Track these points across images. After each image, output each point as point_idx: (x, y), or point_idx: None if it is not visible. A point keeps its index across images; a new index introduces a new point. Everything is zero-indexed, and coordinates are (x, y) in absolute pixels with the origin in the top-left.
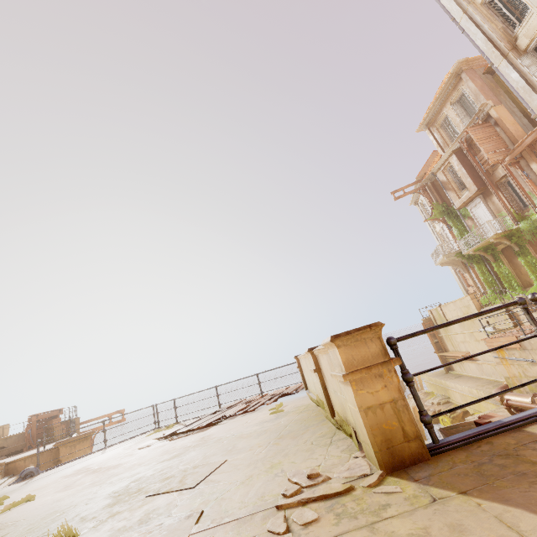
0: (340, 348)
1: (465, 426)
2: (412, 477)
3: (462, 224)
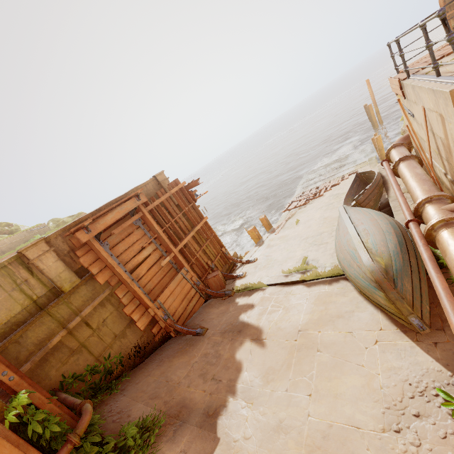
0: None
1: (372, 173)
2: None
3: None
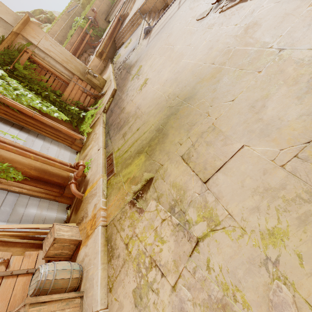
0: None
1: None
2: None
3: None
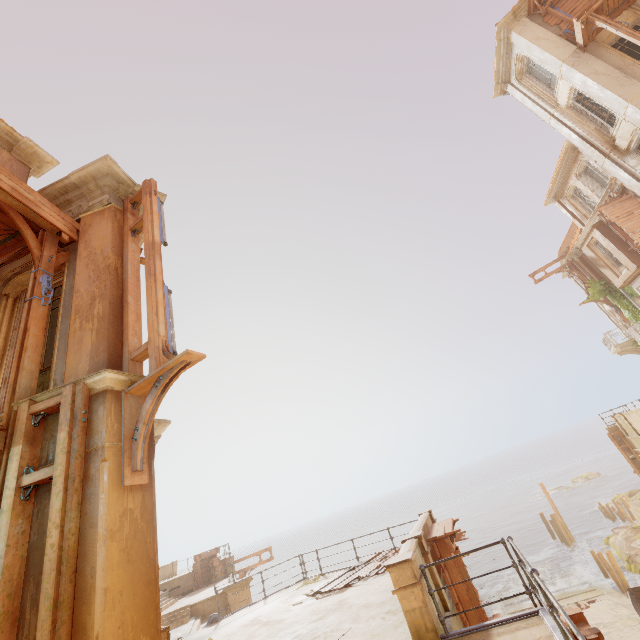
0: (391, 573)
1: None
2: None
3: (632, 304)
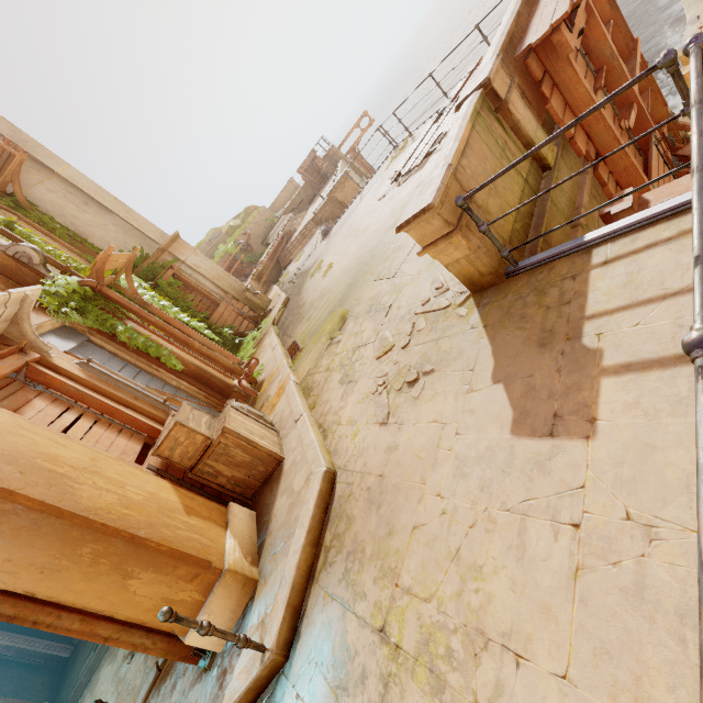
0: (409, 233)
1: None
2: (480, 302)
3: None
